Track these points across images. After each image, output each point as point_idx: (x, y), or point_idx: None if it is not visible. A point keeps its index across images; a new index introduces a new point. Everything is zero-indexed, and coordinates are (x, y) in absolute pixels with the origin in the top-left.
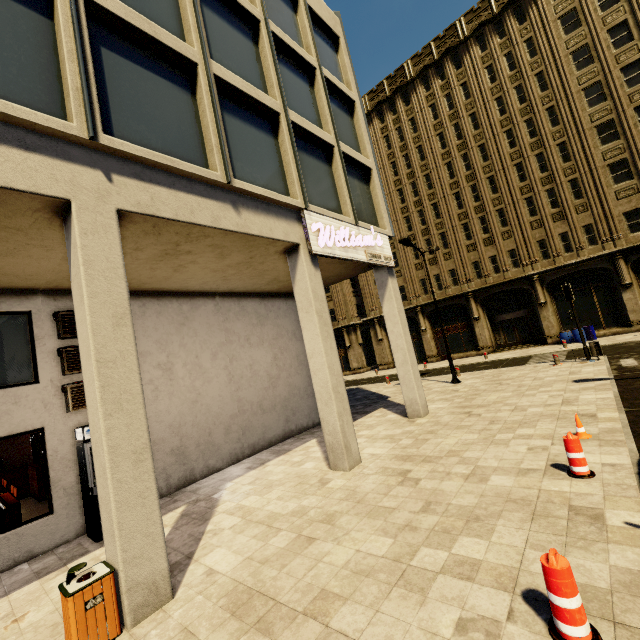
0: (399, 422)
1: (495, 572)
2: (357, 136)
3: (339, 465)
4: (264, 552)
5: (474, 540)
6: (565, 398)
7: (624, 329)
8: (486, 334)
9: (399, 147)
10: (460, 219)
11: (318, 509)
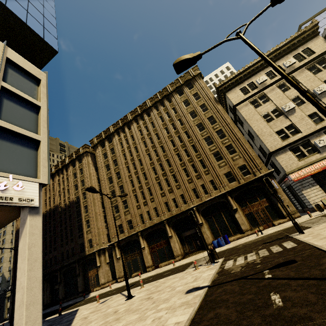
0: None
1: None
2: (38, 123)
3: None
4: None
5: None
6: (157, 324)
7: (241, 235)
8: (177, 246)
9: (127, 147)
10: (156, 180)
11: None
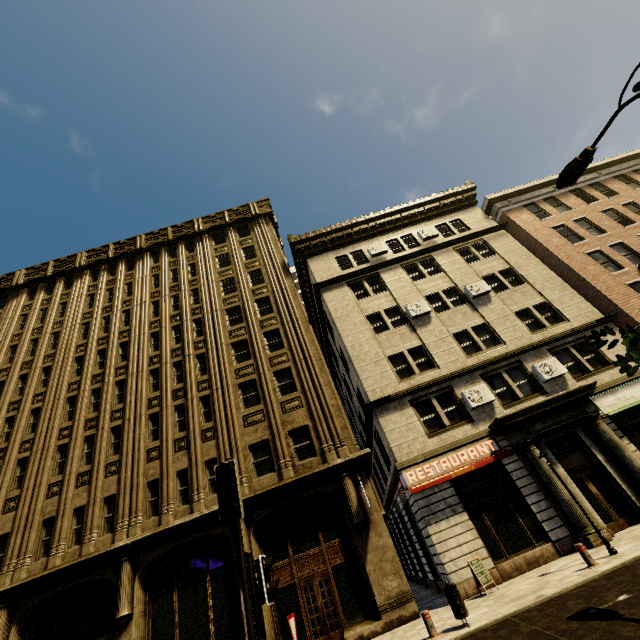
0: None
1: None
2: None
3: None
4: None
5: None
6: None
7: None
8: None
9: (34, 329)
10: (61, 436)
11: None
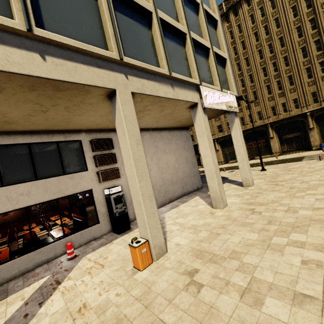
0: (239, 189)
1: (313, 245)
2: (218, 41)
3: (218, 206)
4: (198, 238)
5: (299, 234)
6: None
7: None
8: (276, 146)
9: (230, 42)
10: (265, 82)
11: (215, 223)
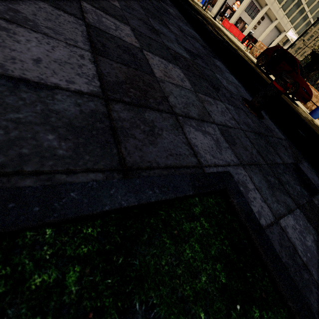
0: None
1: None
2: None
3: None
4: None
5: None
6: None
7: None
8: None
9: None
10: None
11: None
